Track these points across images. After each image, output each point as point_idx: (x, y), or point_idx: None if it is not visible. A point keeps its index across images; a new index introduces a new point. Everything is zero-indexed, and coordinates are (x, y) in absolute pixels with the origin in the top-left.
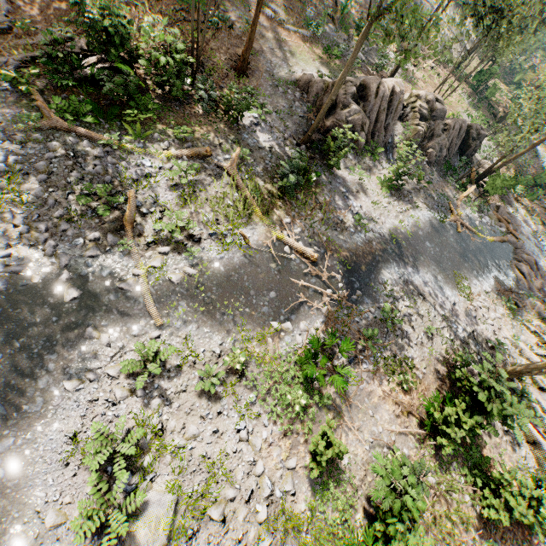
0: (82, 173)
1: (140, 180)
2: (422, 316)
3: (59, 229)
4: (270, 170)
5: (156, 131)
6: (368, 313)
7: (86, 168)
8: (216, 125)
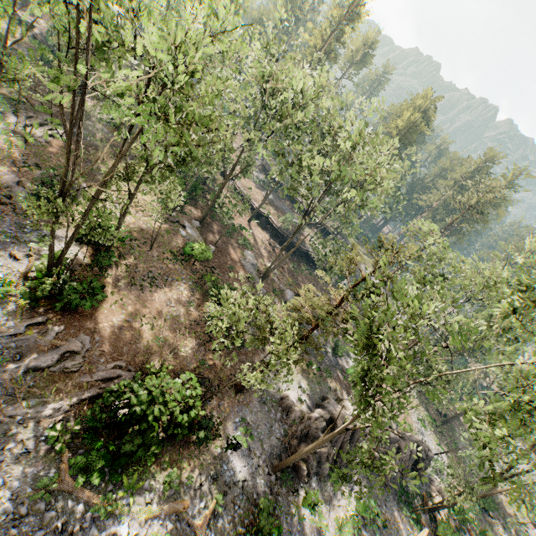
0: None
1: None
2: None
3: None
4: (237, 520)
5: (149, 476)
6: None
7: None
8: (203, 458)
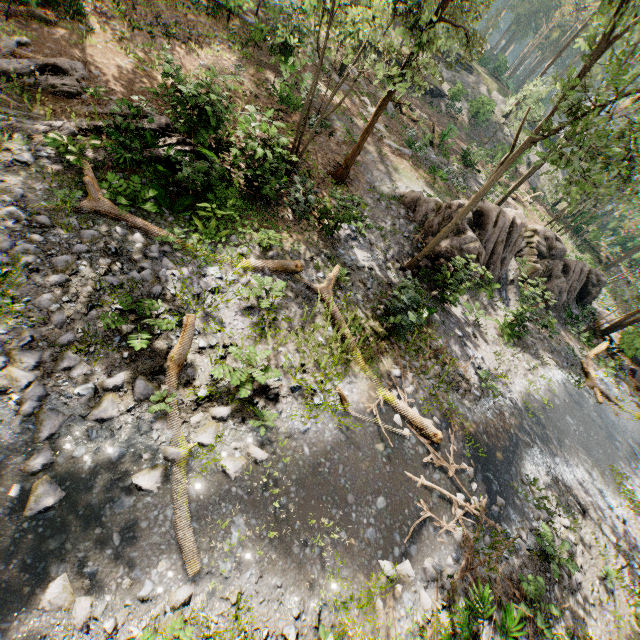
0: (121, 278)
1: (202, 296)
2: (589, 545)
3: (59, 365)
4: (372, 298)
5: (234, 233)
6: (518, 540)
7: (129, 271)
8: (308, 234)
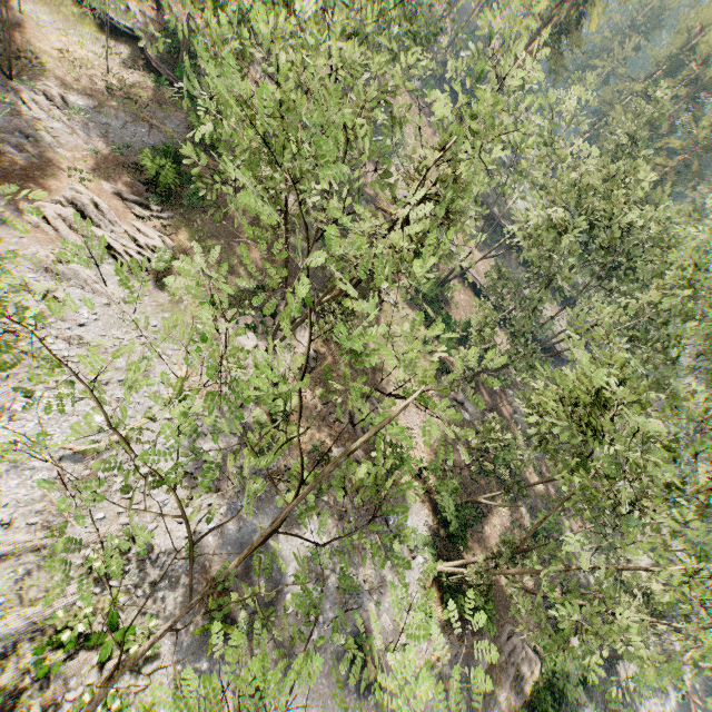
0: None
1: None
2: None
3: None
4: None
5: None
6: None
7: None
8: None
